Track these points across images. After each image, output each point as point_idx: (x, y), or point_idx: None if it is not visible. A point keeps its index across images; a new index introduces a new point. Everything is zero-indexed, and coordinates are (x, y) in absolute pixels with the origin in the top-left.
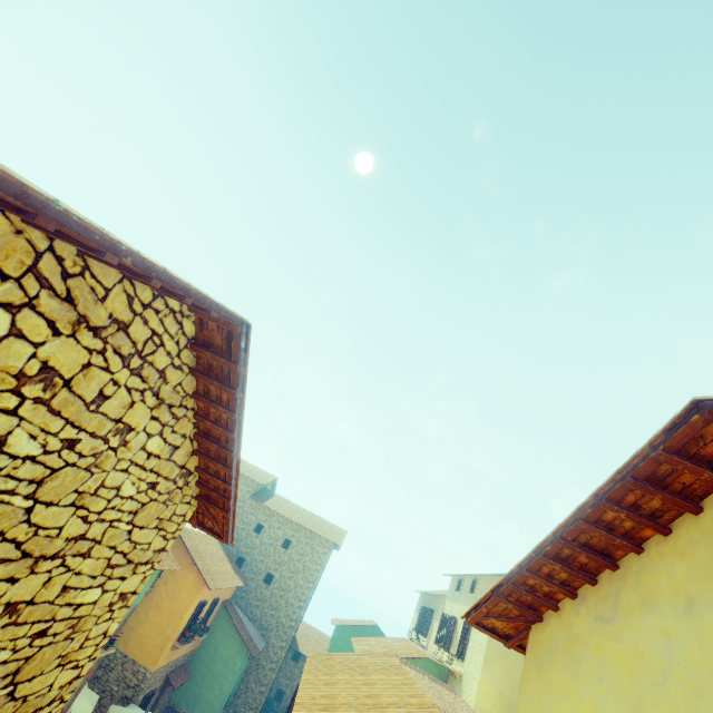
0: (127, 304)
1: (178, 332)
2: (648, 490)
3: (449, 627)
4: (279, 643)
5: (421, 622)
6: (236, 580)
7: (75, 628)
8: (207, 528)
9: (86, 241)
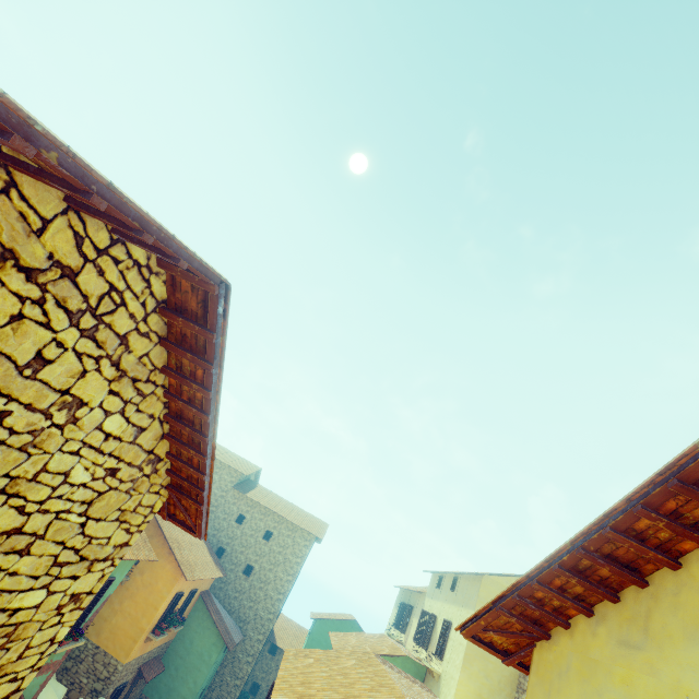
0: (74, 245)
1: (145, 291)
2: (698, 496)
3: (428, 625)
4: (256, 636)
5: (400, 618)
6: (215, 571)
7: (11, 637)
8: (179, 521)
9: None
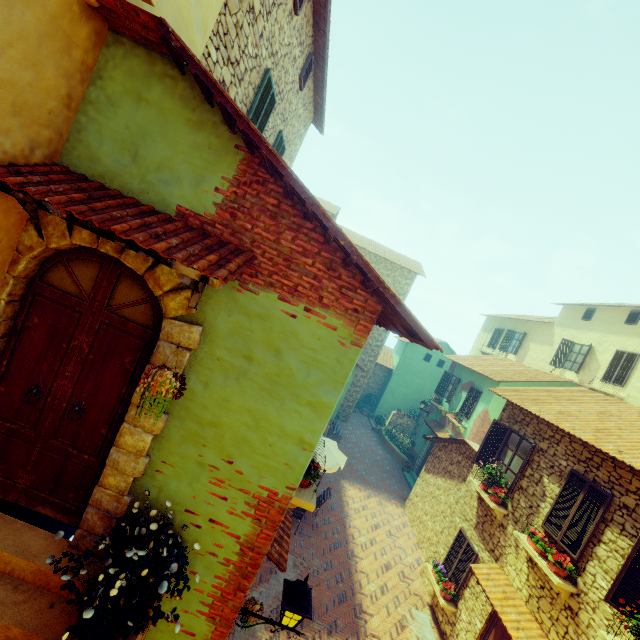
0: None
1: None
2: None
3: (586, 354)
4: (367, 358)
5: (505, 342)
6: None
7: None
8: None
9: None
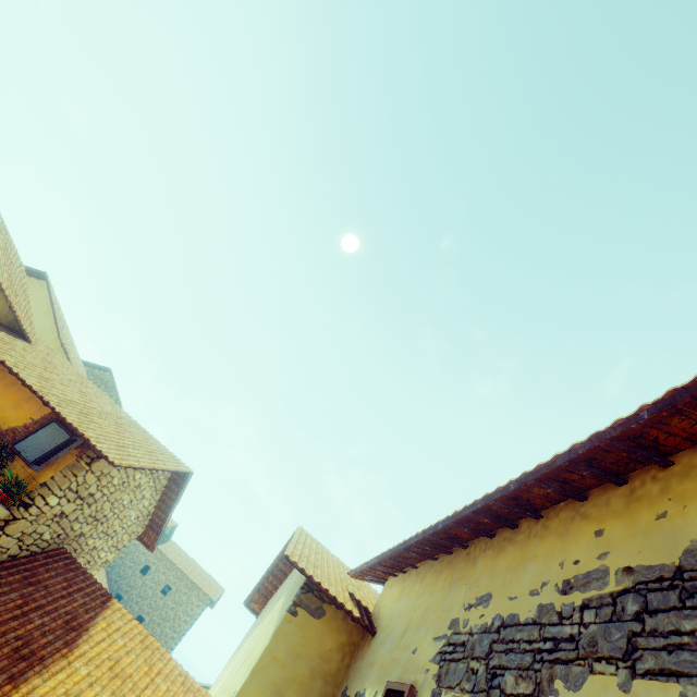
0: None
1: None
2: None
3: None
4: None
5: None
6: None
7: (93, 566)
8: (144, 542)
9: (167, 470)
